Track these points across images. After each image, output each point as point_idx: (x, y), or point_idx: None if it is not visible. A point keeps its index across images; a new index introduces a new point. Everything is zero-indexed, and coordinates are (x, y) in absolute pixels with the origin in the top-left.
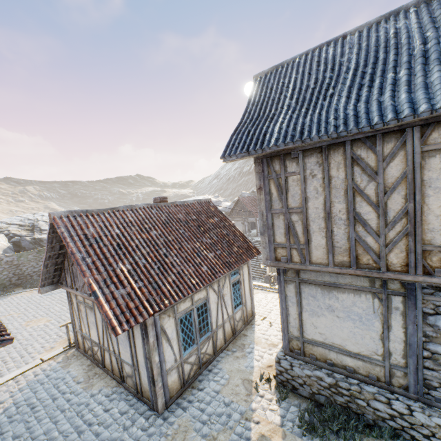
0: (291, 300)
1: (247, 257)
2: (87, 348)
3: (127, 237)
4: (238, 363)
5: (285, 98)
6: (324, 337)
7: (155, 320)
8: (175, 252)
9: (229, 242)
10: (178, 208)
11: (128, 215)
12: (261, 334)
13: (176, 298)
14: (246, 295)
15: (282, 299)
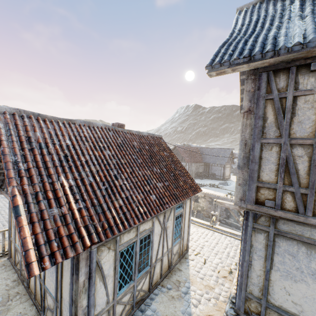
0: (257, 252)
1: (191, 192)
2: (17, 260)
3: (77, 150)
4: (174, 306)
5: (291, 13)
6: (300, 310)
7: (91, 254)
8: (126, 175)
9: (175, 176)
10: (133, 136)
11: (84, 130)
12: (196, 271)
13: (120, 228)
14: (184, 229)
15: (245, 249)
